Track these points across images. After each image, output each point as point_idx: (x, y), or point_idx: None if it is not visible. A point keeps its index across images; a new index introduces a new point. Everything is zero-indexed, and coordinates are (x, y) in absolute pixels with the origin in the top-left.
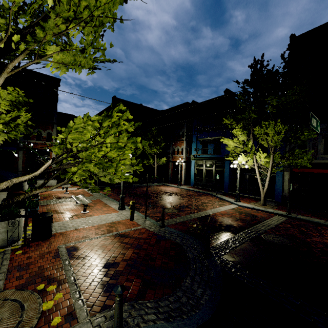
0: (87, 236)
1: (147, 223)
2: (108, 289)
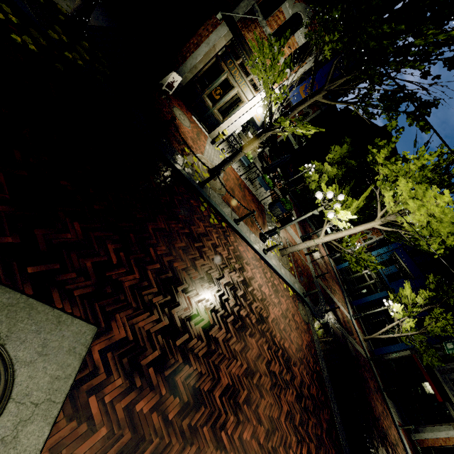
0: (292, 243)
1: (311, 266)
2: (300, 279)
